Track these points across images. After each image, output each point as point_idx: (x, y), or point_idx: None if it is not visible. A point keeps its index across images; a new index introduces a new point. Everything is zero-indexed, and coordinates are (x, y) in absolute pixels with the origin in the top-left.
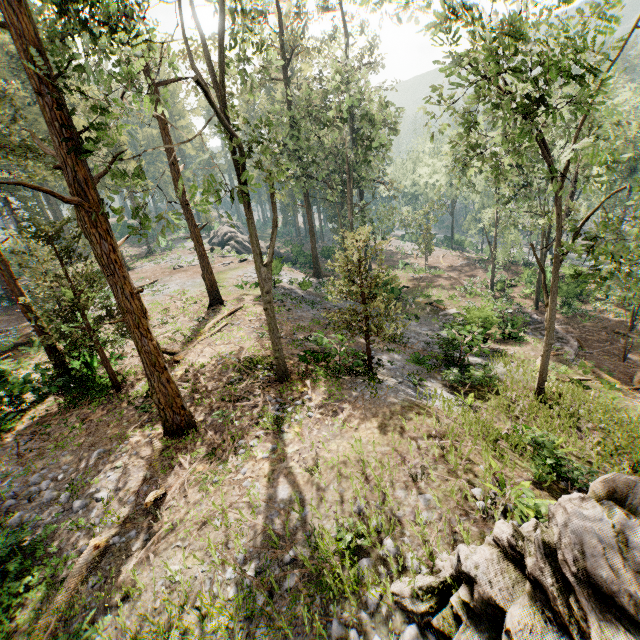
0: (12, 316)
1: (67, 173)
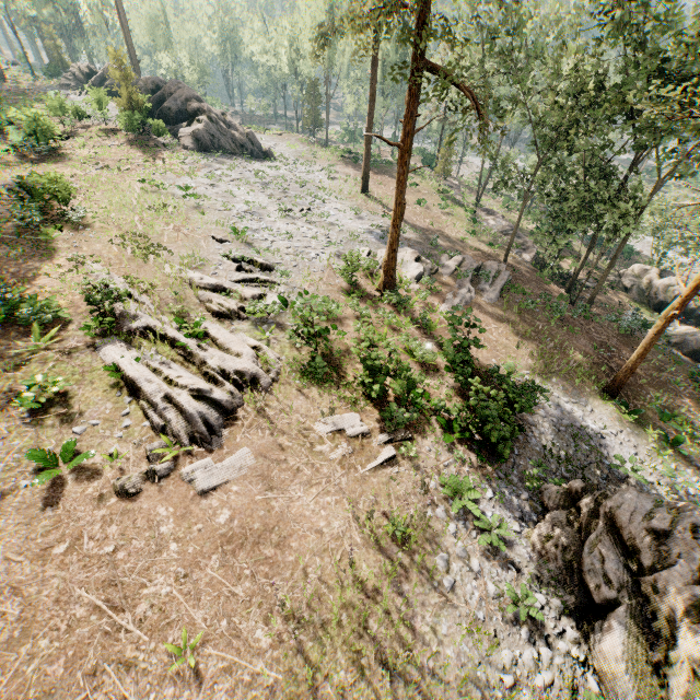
0: None
1: None
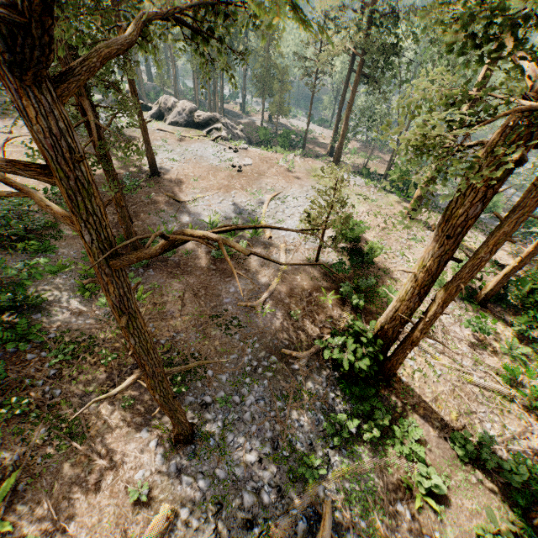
0: (193, 274)
1: None
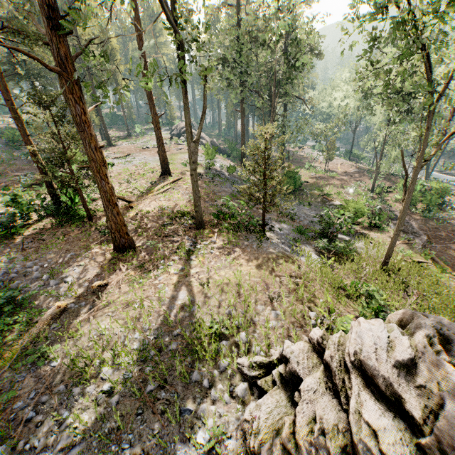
0: (32, 166)
1: (53, 49)
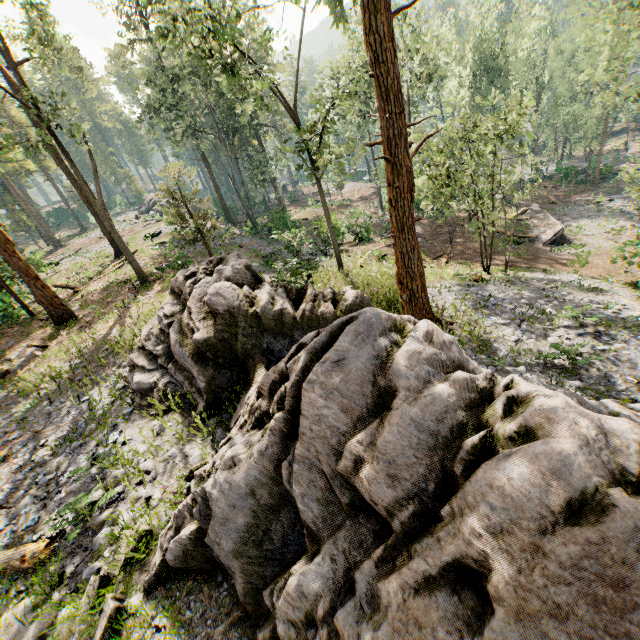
0: None
1: None
